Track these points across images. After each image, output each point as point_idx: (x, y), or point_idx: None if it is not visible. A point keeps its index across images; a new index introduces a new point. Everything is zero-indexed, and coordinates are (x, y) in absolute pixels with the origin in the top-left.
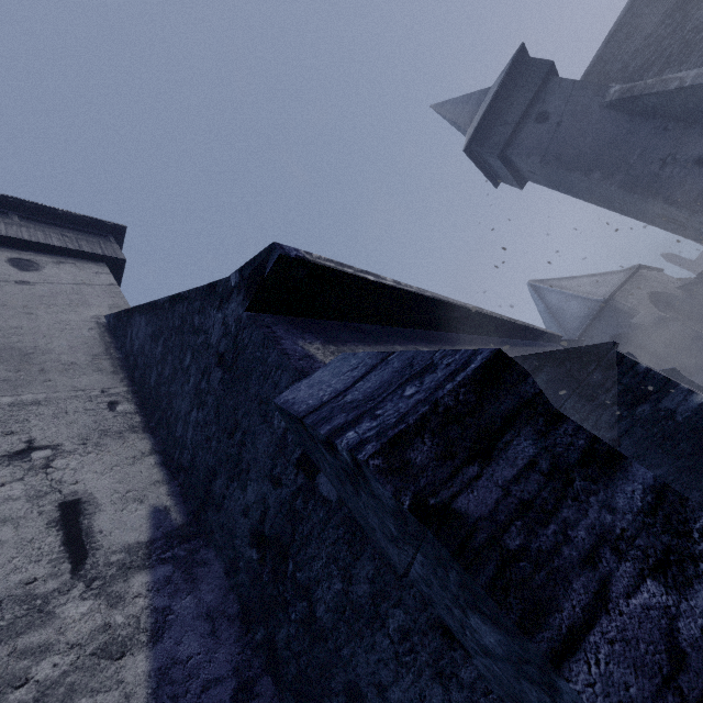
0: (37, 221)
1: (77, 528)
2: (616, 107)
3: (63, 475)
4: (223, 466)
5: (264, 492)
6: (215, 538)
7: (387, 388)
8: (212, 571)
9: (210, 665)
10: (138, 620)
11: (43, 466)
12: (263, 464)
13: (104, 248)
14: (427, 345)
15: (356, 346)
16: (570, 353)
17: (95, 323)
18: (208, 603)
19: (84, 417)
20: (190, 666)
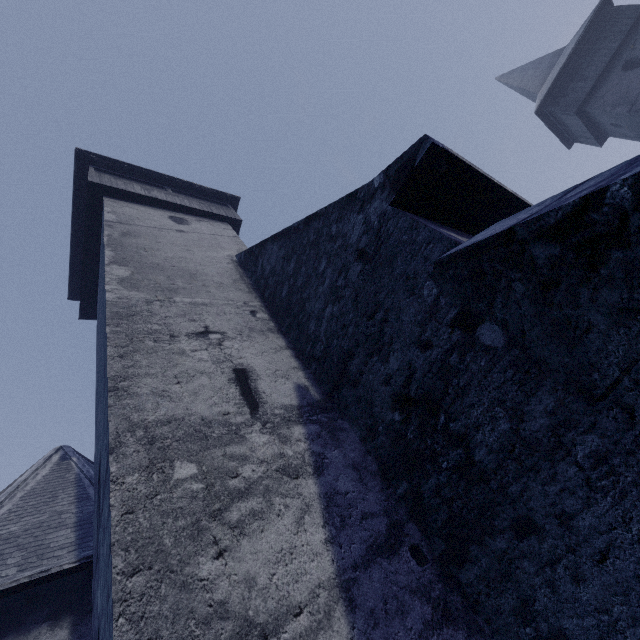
0: (182, 193)
1: (248, 387)
2: None
3: (231, 351)
4: (361, 346)
5: (409, 358)
6: (350, 411)
7: (632, 164)
8: (350, 437)
9: (363, 502)
10: (303, 456)
11: (217, 344)
12: (408, 333)
13: (227, 212)
14: None
15: None
16: None
17: (230, 260)
18: (352, 458)
19: (236, 318)
20: (348, 498)
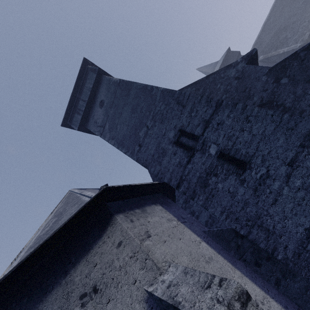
0: None
1: None
2: (263, 61)
3: None
4: (241, 100)
5: (261, 95)
6: None
7: None
8: None
9: None
10: None
11: None
12: (259, 90)
13: None
14: None
15: None
16: None
17: None
18: None
19: None
20: None
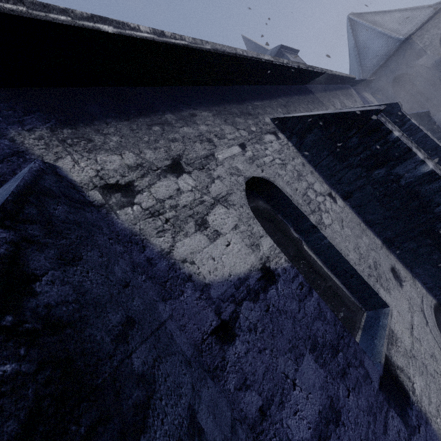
0: None
1: None
2: None
3: None
4: None
5: None
6: None
7: None
8: None
9: None
10: None
11: None
12: None
13: None
14: (209, 107)
15: (107, 124)
16: (339, 117)
17: None
18: None
19: None
20: None
